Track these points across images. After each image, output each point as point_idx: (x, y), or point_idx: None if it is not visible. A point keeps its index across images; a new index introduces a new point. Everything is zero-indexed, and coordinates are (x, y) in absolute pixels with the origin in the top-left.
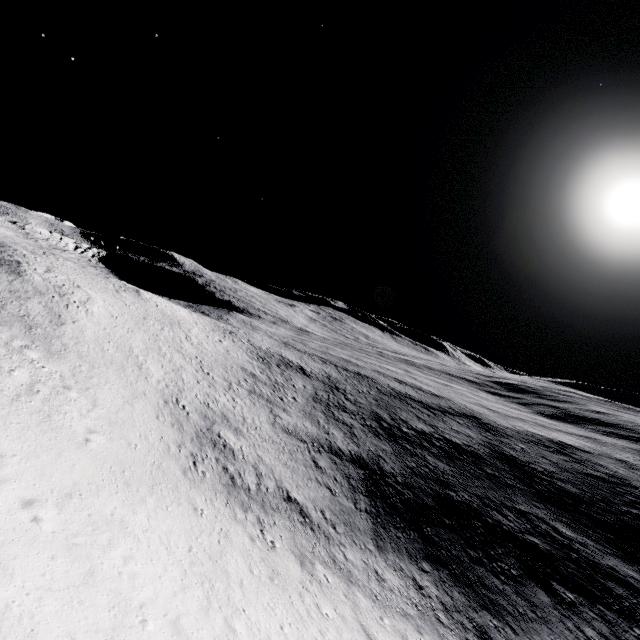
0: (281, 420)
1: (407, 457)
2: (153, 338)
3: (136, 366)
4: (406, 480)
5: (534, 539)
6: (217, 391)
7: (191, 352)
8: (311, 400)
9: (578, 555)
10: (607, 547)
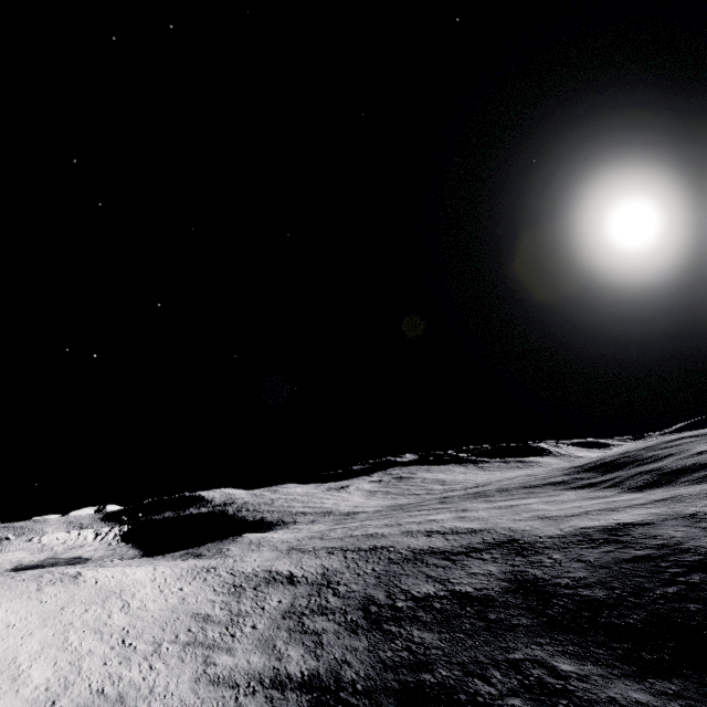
0: (215, 667)
1: (384, 646)
2: (62, 630)
3: (10, 680)
4: (369, 683)
5: (515, 700)
6: (130, 665)
7: (118, 624)
8: (279, 618)
9: (570, 699)
10: (617, 666)
